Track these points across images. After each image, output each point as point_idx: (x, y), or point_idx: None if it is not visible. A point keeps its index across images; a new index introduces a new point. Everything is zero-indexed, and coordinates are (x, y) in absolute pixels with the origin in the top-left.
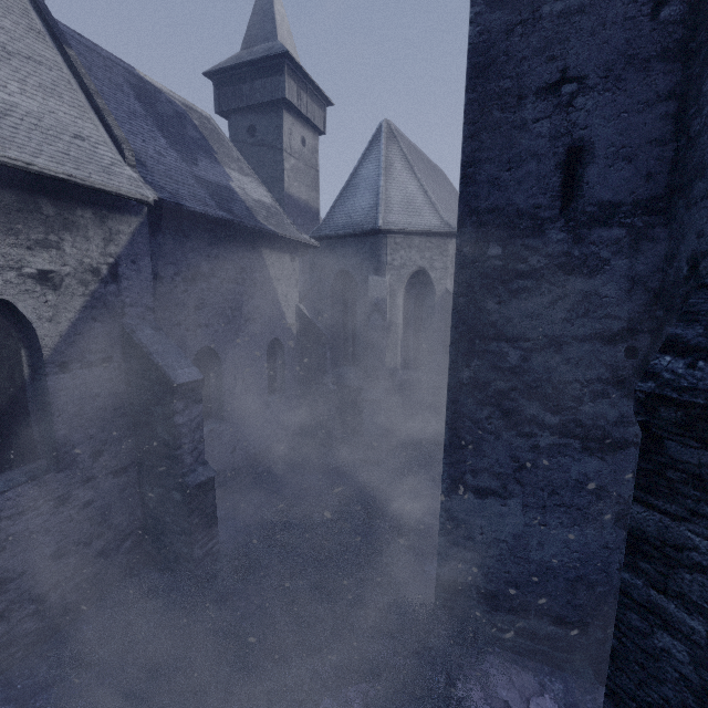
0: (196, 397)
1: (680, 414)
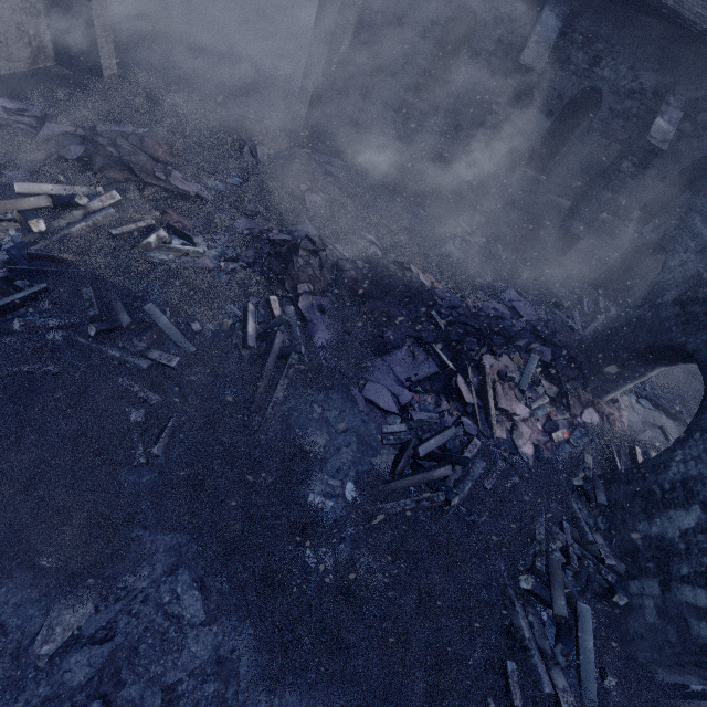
0: None
1: None
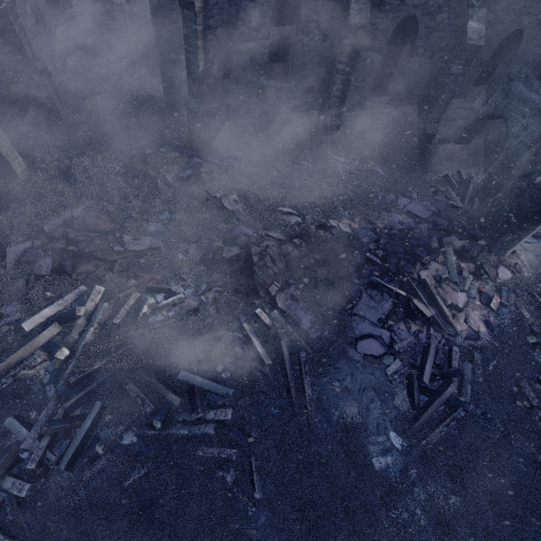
0: (16, 14)
1: (183, 2)
